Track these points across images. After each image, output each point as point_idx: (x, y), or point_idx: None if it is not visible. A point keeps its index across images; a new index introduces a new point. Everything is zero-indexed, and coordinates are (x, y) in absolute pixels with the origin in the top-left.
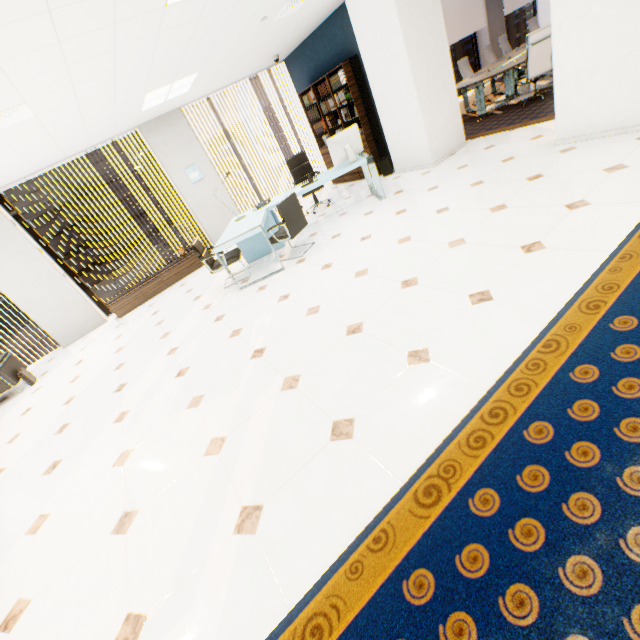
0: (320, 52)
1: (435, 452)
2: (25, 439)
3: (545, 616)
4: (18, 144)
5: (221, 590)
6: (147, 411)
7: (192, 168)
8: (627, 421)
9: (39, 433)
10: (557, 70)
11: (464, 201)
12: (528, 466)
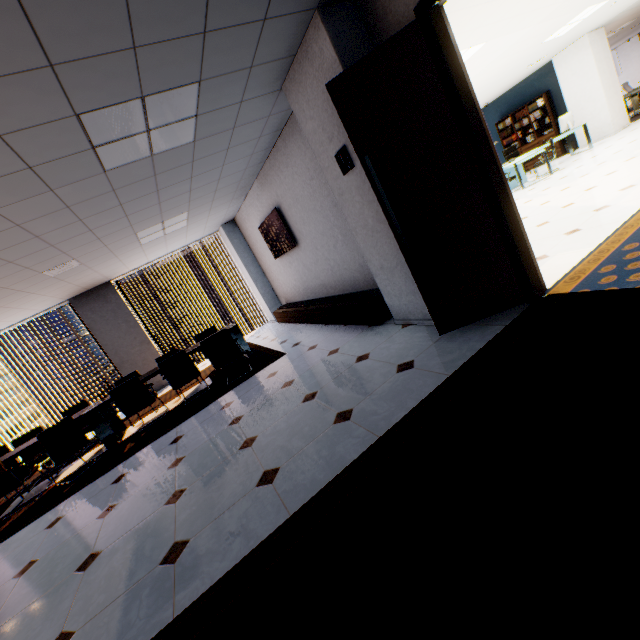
0: (515, 97)
1: None
2: None
3: None
4: None
5: None
6: (547, 192)
7: None
8: None
9: None
10: None
11: None
12: None
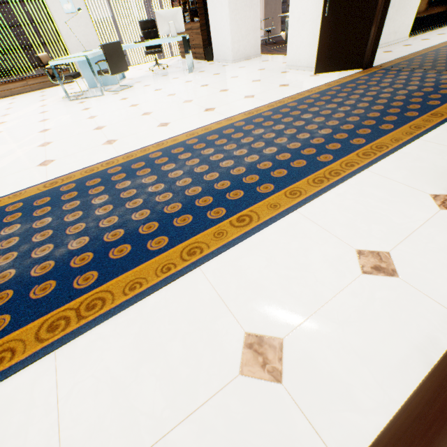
0: None
1: (71, 173)
2: None
3: (46, 214)
4: None
5: None
6: None
7: None
8: (146, 169)
9: None
10: (291, 14)
11: (218, 84)
12: (97, 179)
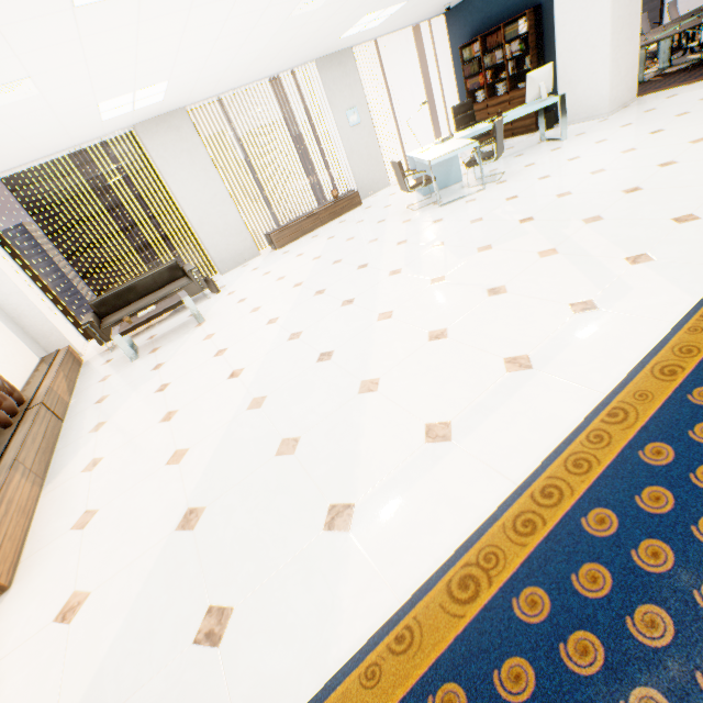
0: (494, 3)
1: None
2: (274, 306)
3: None
4: (271, 43)
5: (653, 278)
6: (426, 264)
7: (352, 111)
8: None
9: (289, 300)
10: None
11: (678, 124)
12: None
